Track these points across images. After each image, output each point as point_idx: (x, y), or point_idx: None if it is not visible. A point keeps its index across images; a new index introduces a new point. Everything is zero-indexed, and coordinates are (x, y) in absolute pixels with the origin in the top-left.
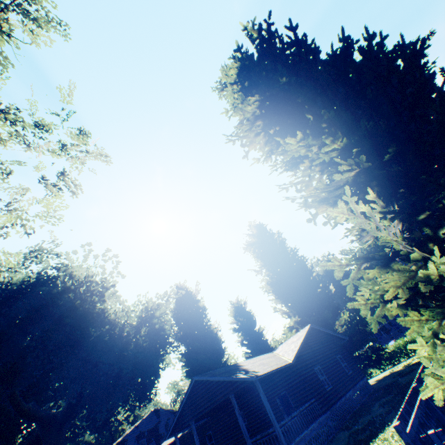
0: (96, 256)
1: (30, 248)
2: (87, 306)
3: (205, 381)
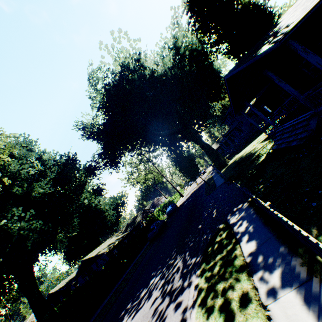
0: (112, 47)
1: (88, 79)
2: (137, 82)
3: (236, 74)
